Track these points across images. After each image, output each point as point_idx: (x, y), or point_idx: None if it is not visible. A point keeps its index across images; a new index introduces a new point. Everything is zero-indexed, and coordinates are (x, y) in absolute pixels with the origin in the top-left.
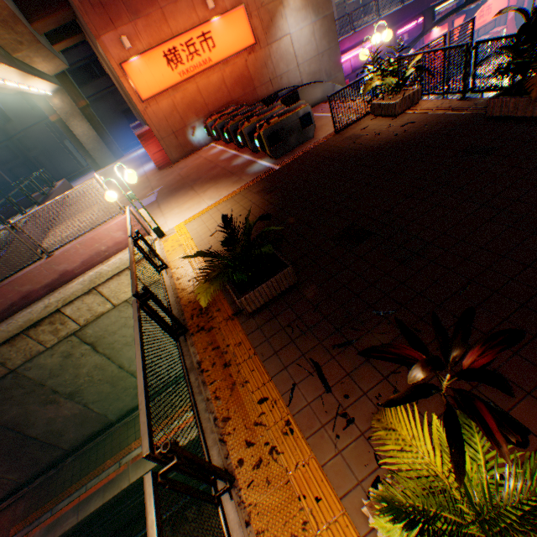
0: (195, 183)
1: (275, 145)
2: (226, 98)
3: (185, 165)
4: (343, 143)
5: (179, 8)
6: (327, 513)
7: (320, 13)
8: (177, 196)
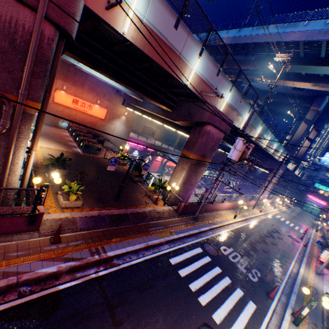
0: (51, 138)
1: (86, 148)
2: (83, 123)
3: (50, 128)
4: (103, 161)
5: (89, 95)
6: (50, 196)
7: (127, 128)
8: (41, 137)
